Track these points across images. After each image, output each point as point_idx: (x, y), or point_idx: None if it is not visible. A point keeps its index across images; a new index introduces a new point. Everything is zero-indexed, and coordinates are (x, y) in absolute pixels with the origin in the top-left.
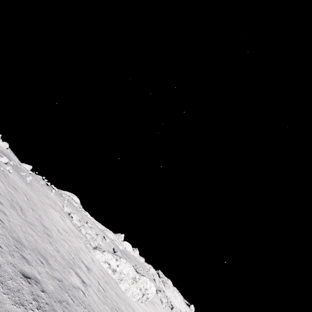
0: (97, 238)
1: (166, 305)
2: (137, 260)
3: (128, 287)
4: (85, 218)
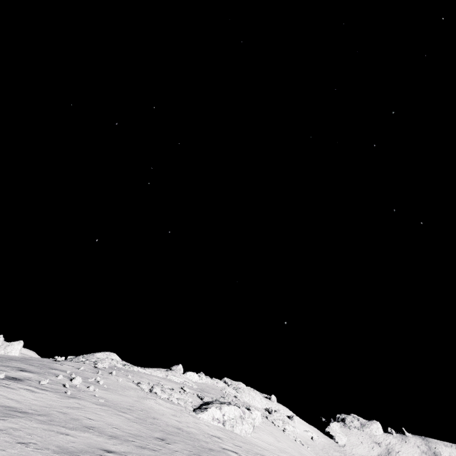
0: (184, 397)
1: (262, 417)
2: (209, 385)
3: (241, 429)
4: (151, 379)
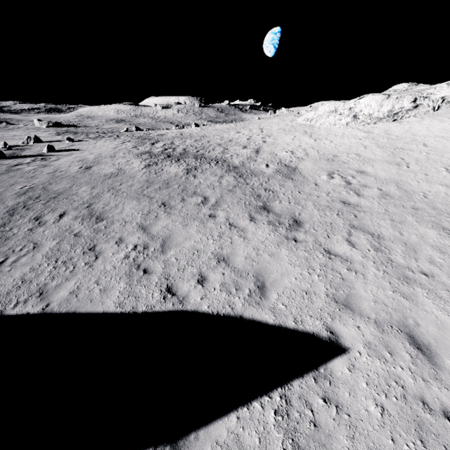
0: None
1: None
2: None
3: (323, 122)
4: None
